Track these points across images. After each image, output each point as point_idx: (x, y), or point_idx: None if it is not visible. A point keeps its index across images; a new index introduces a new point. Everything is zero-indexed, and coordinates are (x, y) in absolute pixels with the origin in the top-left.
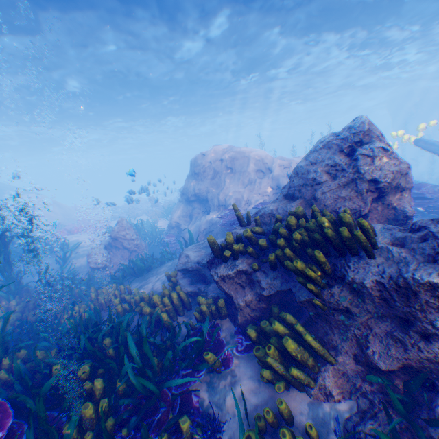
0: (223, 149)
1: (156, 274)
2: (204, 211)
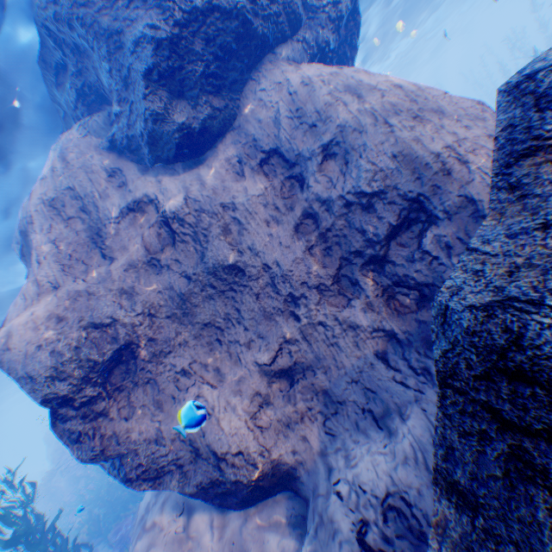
0: None
1: None
2: None
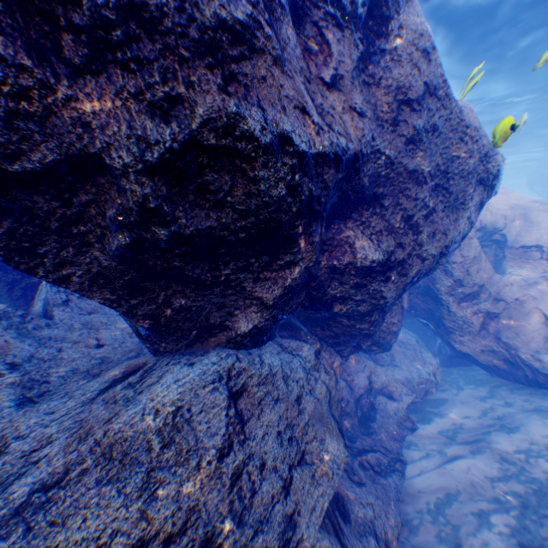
0: None
1: None
2: None
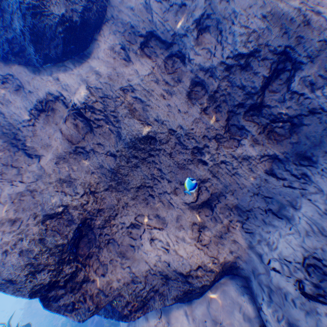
0: None
1: None
2: None
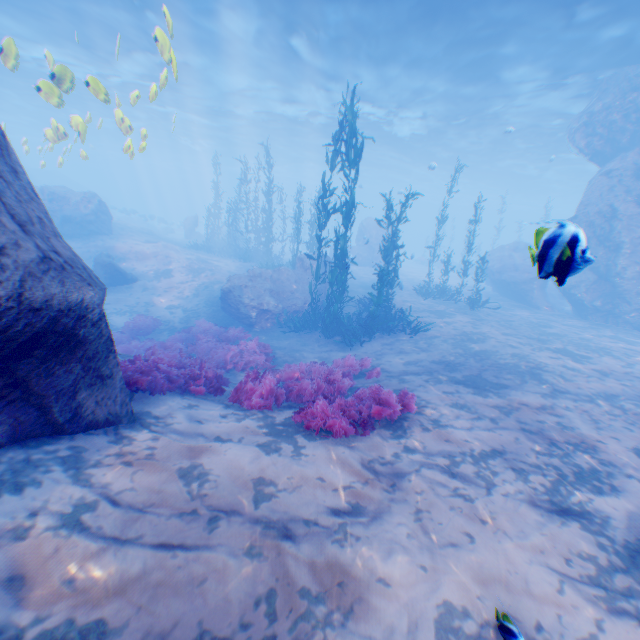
0: None
1: None
2: None
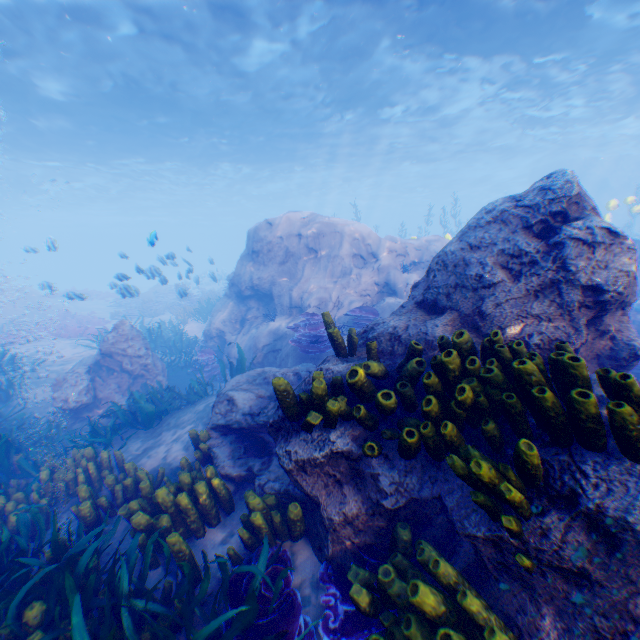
0: (303, 217)
1: (174, 425)
2: (267, 315)
